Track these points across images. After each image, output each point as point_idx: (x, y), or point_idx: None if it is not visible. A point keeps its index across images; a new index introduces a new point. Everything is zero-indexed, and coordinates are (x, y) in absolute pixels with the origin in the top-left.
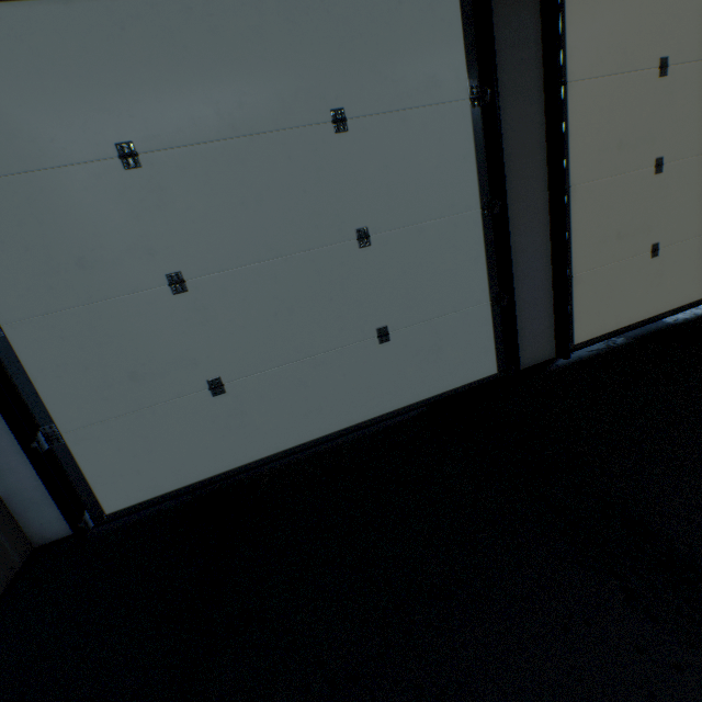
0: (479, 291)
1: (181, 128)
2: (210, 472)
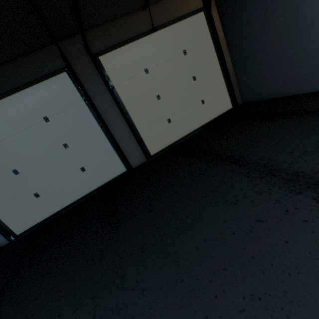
0: (110, 149)
1: (3, 135)
2: (43, 218)
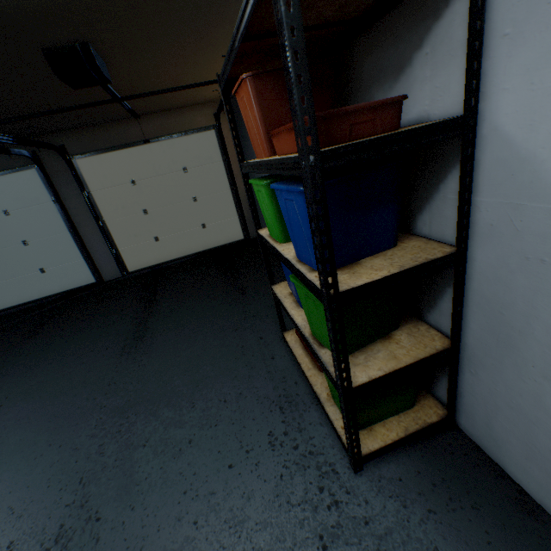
0: (79, 256)
1: None
2: None
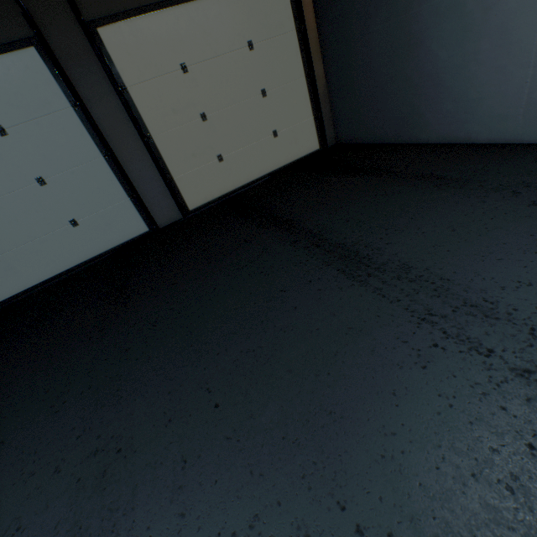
0: (121, 194)
1: None
2: (8, 295)
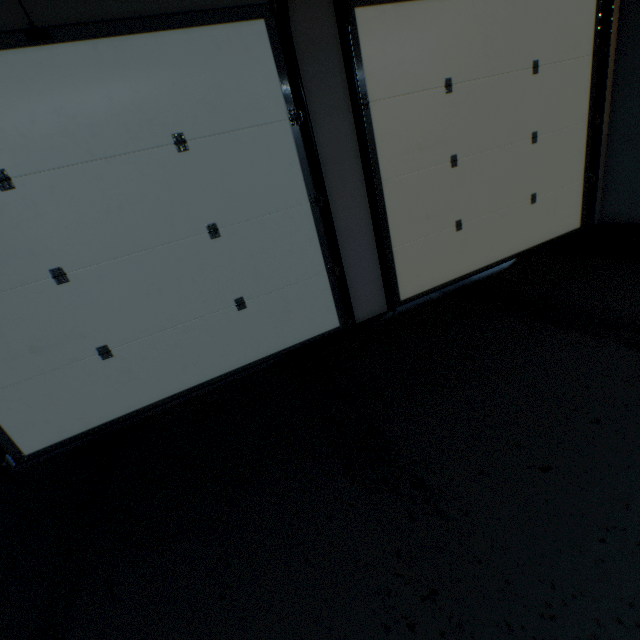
0: (317, 265)
1: (46, 156)
2: (109, 417)
